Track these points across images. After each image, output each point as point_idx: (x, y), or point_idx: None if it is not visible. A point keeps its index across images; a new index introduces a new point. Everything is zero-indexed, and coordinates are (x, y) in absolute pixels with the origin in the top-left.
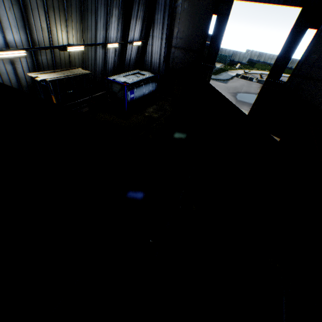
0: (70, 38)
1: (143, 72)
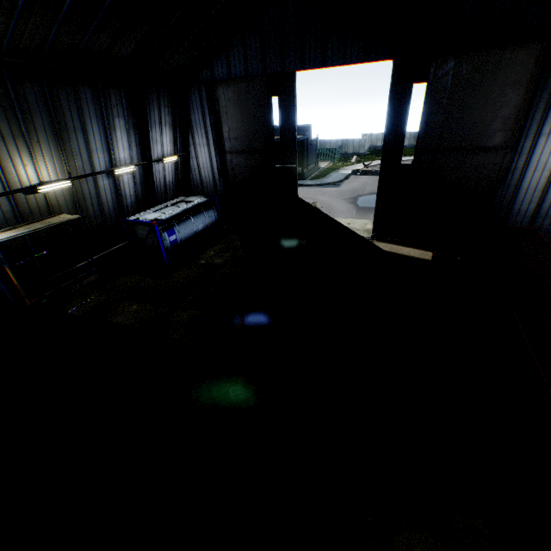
0: (43, 173)
1: (190, 198)
